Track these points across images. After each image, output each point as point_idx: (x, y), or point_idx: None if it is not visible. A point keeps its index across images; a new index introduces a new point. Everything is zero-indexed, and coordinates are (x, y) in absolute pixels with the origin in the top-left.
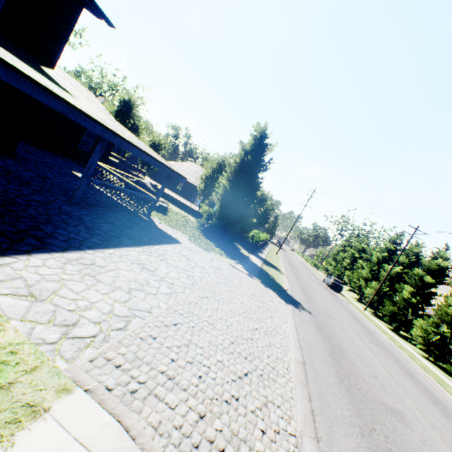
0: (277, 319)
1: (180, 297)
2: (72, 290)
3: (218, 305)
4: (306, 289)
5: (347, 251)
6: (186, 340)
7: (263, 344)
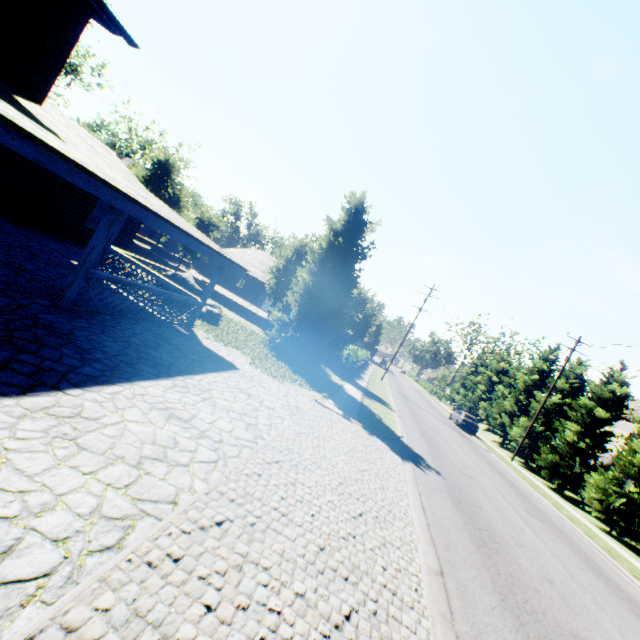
0: (392, 491)
1: (232, 466)
2: (21, 472)
3: (297, 475)
4: (428, 432)
5: (480, 372)
6: (237, 555)
7: (373, 544)
